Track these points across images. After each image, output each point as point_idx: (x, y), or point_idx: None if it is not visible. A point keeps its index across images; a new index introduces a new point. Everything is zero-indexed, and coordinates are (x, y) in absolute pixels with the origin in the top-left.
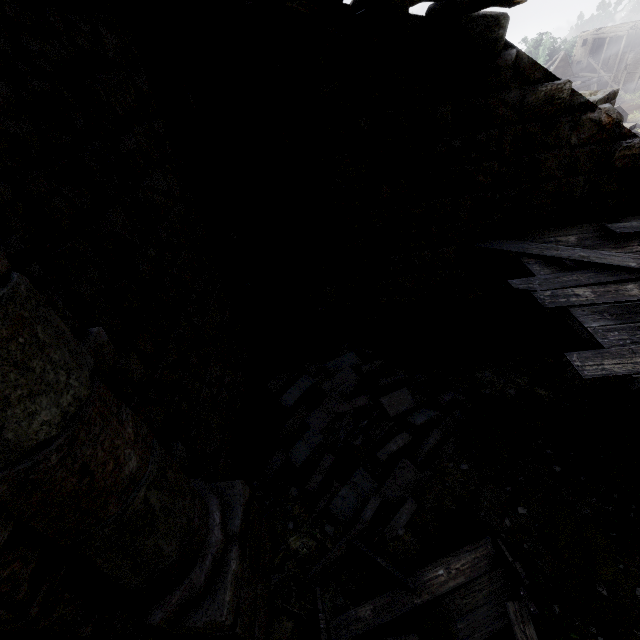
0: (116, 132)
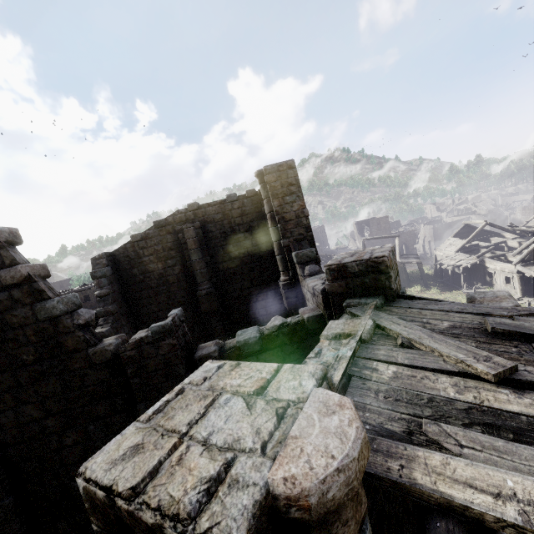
0: None
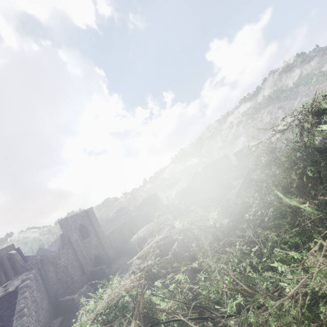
0: (16, 290)
